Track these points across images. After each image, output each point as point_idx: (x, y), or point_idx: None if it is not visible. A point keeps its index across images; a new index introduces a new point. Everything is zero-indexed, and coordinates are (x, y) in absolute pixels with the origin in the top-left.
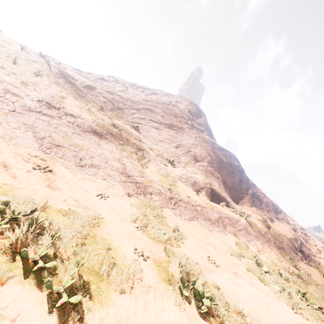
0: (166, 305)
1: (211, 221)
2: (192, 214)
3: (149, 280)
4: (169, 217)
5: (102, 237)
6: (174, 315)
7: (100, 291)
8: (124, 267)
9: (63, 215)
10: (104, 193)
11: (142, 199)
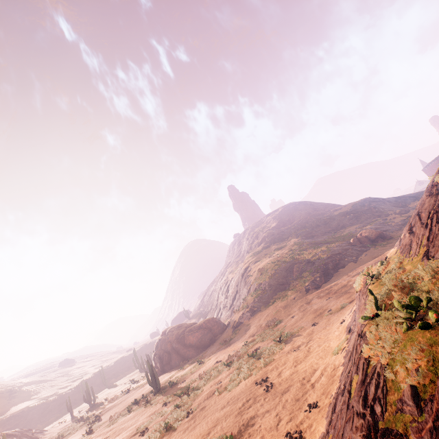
0: None
1: None
2: None
3: None
4: None
5: None
6: None
7: None
8: None
9: None
10: None
11: None
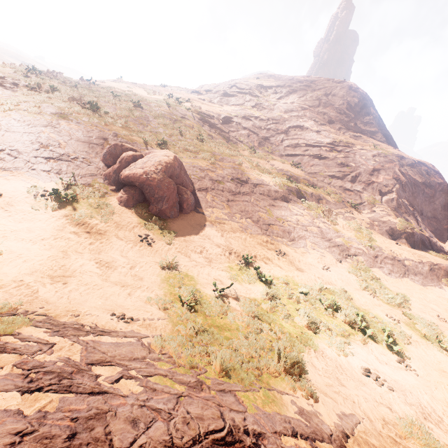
0: (435, 352)
1: (422, 275)
2: (401, 271)
3: (413, 337)
4: (381, 278)
5: (362, 308)
6: (443, 358)
7: (398, 344)
8: (394, 329)
9: (329, 294)
10: (324, 264)
11: (349, 262)
